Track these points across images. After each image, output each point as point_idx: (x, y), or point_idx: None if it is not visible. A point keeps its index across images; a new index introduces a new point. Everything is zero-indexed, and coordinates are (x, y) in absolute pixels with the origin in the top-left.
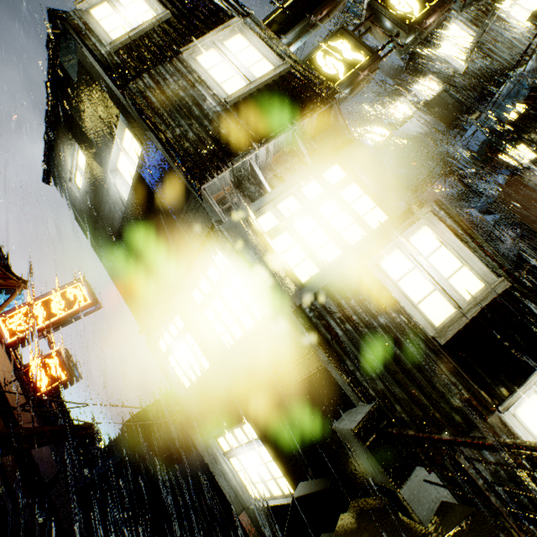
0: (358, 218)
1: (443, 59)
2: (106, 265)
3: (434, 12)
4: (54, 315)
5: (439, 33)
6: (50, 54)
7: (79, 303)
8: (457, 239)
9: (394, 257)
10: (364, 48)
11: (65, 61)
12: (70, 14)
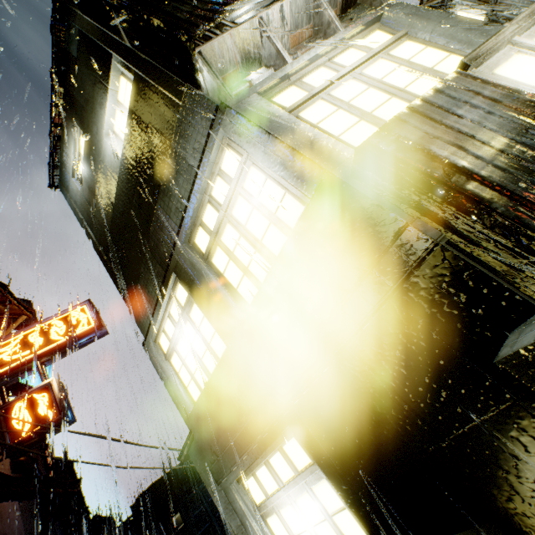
0: (427, 70)
1: None
2: (103, 258)
3: None
4: (52, 341)
5: None
6: (54, 37)
7: (81, 327)
8: None
9: (518, 62)
10: None
11: (68, 43)
12: None
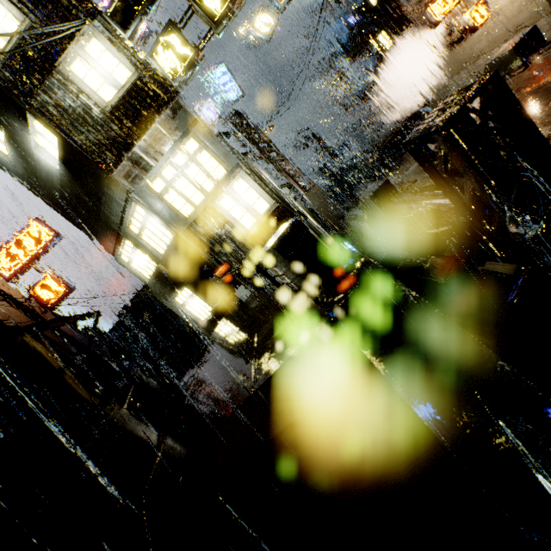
0: (210, 174)
1: None
2: (60, 213)
3: (231, 9)
4: (31, 251)
5: None
6: None
7: (45, 239)
8: (256, 184)
9: (227, 199)
10: (189, 44)
11: None
12: None
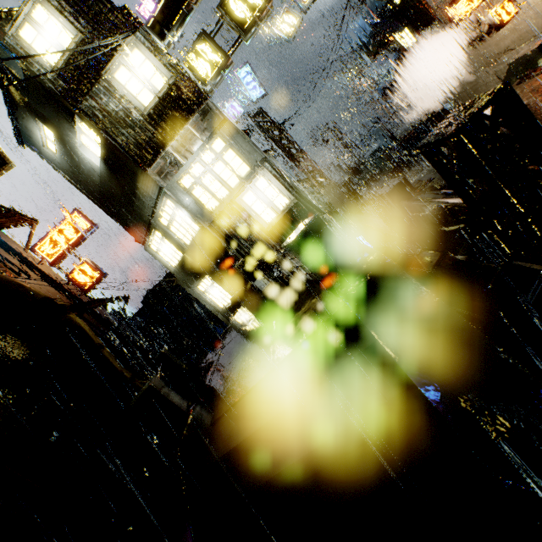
0: (235, 171)
1: None
2: (98, 205)
3: (259, 18)
4: (70, 239)
5: None
6: None
7: (83, 228)
8: (277, 181)
9: (249, 194)
10: (220, 52)
11: (7, 62)
12: (7, 41)
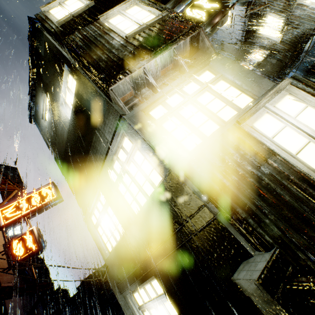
0: (229, 102)
1: (265, 37)
2: (60, 167)
3: None
4: (33, 206)
5: (260, 23)
6: (30, 43)
7: (48, 198)
8: None
9: (265, 119)
10: None
11: (38, 46)
12: (38, 14)
